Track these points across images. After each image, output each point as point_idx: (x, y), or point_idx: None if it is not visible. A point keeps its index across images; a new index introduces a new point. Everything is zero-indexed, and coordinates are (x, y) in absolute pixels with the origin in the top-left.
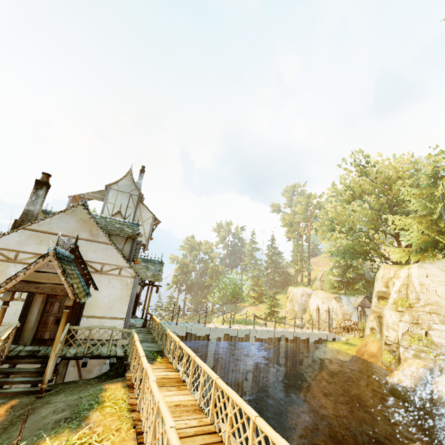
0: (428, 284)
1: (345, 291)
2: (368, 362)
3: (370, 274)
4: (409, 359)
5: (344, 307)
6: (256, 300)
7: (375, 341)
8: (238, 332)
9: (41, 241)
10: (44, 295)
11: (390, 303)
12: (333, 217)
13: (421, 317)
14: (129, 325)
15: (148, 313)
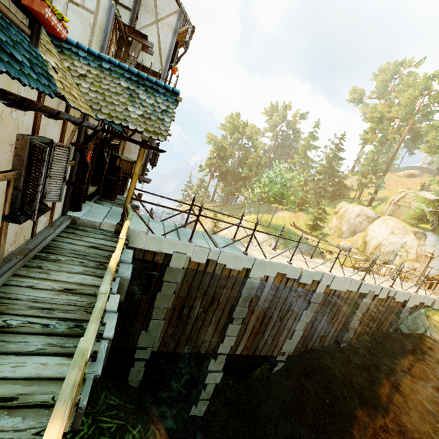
0: None
1: (434, 228)
2: None
3: None
4: None
5: (425, 248)
6: (296, 206)
7: None
8: (303, 275)
9: None
10: None
11: None
12: None
13: None
14: (83, 223)
15: (126, 207)
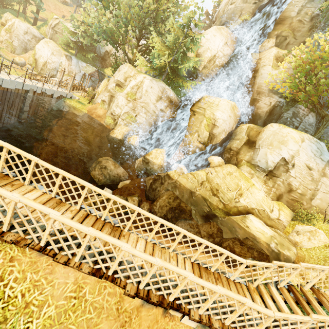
0: (150, 92)
1: (76, 54)
2: (95, 120)
3: (100, 50)
4: (122, 125)
5: (72, 67)
6: None
7: (103, 108)
8: None
9: None
10: None
11: (125, 93)
12: None
13: (137, 107)
14: None
15: None
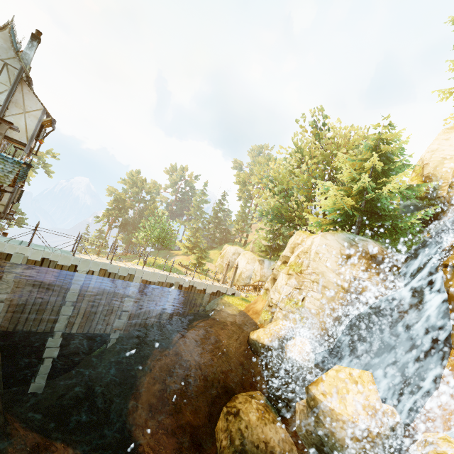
0: (323, 253)
1: (270, 256)
2: (249, 318)
3: None
4: (279, 320)
5: (264, 270)
6: (189, 250)
7: (264, 300)
8: (120, 270)
9: None
10: None
11: (286, 267)
12: (274, 176)
13: (304, 283)
14: None
15: None
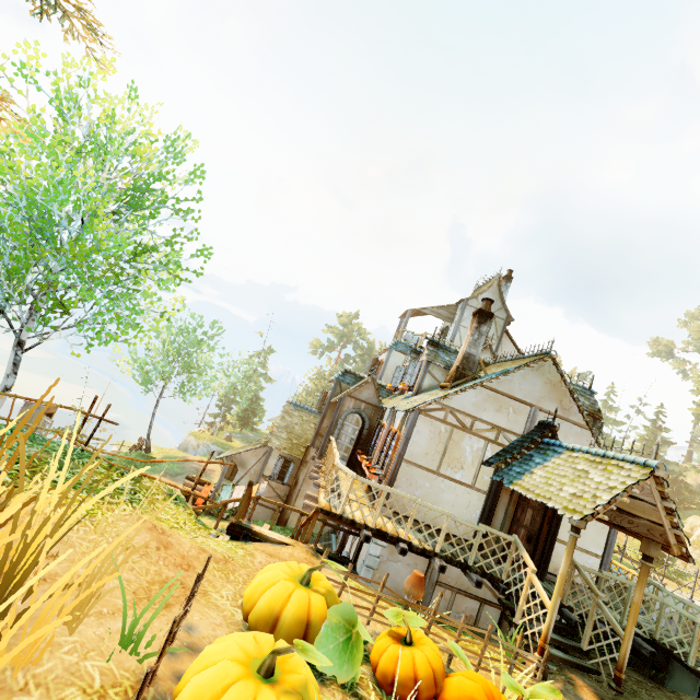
0: None
1: None
2: None
3: None
4: None
5: None
6: None
7: None
8: None
9: (499, 407)
10: (515, 493)
11: None
12: None
13: None
14: None
15: None
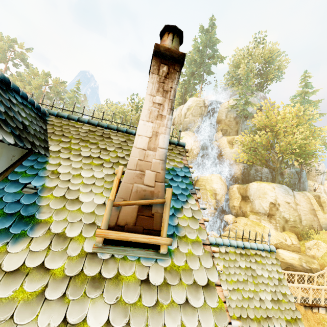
0: None
1: None
2: None
3: None
4: None
5: None
6: None
7: None
8: None
9: None
10: None
11: None
12: None
13: None
14: None
15: None
